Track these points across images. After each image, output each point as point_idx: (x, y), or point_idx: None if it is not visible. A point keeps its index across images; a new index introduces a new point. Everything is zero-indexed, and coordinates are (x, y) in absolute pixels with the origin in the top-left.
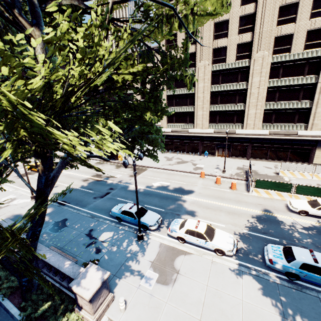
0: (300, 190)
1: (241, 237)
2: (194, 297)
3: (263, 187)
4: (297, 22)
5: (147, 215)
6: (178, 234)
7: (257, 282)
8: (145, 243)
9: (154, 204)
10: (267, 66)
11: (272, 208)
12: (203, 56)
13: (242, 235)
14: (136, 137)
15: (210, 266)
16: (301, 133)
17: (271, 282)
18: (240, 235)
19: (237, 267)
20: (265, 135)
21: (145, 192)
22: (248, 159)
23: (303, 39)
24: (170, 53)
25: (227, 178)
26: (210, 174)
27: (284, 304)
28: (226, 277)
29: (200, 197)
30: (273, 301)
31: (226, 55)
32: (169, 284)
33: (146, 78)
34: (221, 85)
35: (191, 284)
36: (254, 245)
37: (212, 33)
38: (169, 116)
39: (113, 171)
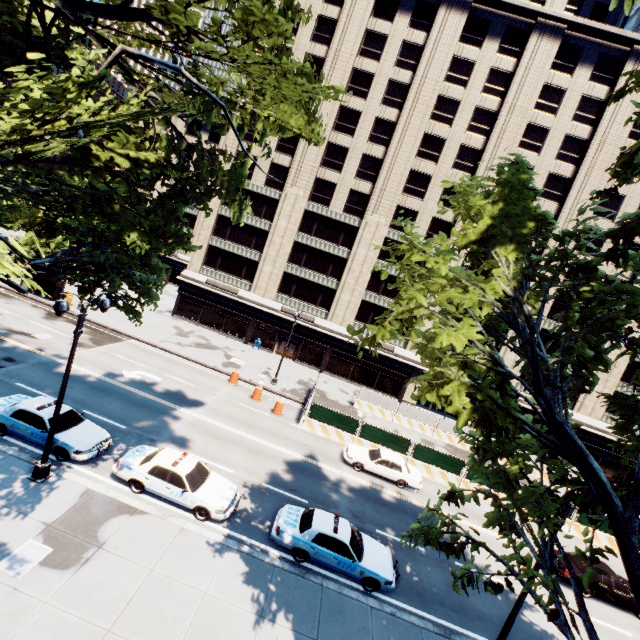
0: (366, 433)
1: (253, 493)
2: (116, 591)
3: (320, 418)
4: (425, 200)
5: (80, 429)
6: (133, 475)
7: (245, 563)
8: (50, 485)
9: (107, 413)
10: (380, 240)
11: (321, 454)
12: (299, 180)
13: (255, 490)
14: (107, 266)
15: (174, 536)
16: (398, 351)
17: (266, 564)
18: (252, 490)
19: (223, 539)
20: (354, 339)
21: (98, 385)
22: (321, 371)
23: (427, 225)
24: (216, 159)
25: (275, 393)
26: (249, 380)
27: (270, 597)
28: (195, 556)
29: (212, 416)
30: (255, 592)
31: (332, 197)
32: (69, 568)
33: (159, 175)
34: (314, 238)
35: (120, 568)
36: (267, 506)
37: (322, 155)
38: (212, 252)
39: (34, 322)
